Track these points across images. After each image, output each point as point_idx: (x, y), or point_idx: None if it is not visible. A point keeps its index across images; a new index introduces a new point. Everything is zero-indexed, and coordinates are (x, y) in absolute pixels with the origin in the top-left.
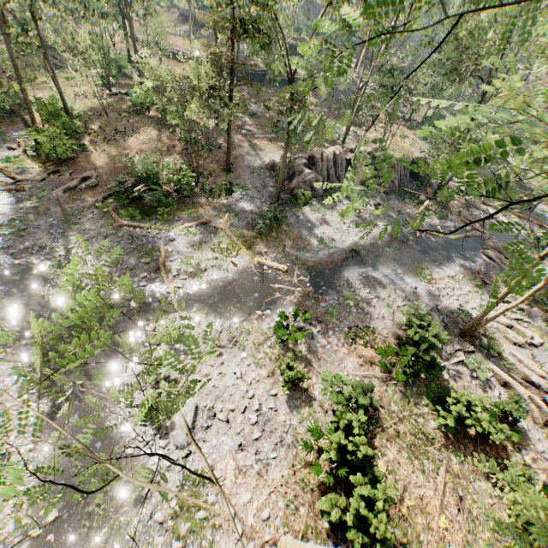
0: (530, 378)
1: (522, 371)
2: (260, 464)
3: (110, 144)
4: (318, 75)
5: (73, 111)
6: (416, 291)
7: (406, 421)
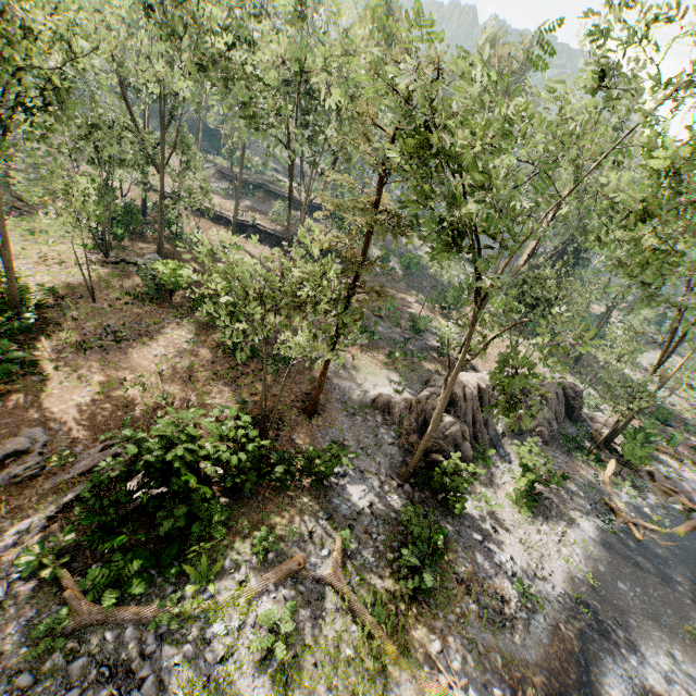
0: None
1: None
2: None
3: (91, 355)
4: (392, 256)
5: (27, 294)
6: None
7: None
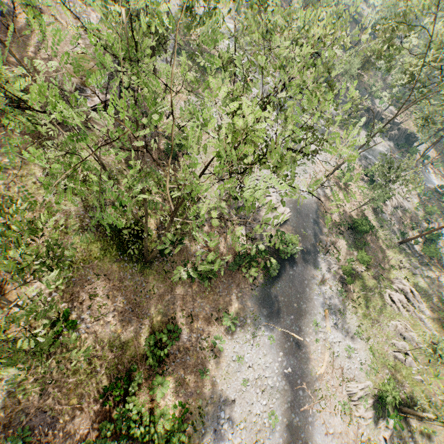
0: (398, 200)
1: (397, 198)
2: (325, 165)
3: None
4: None
5: None
6: None
7: (359, 183)
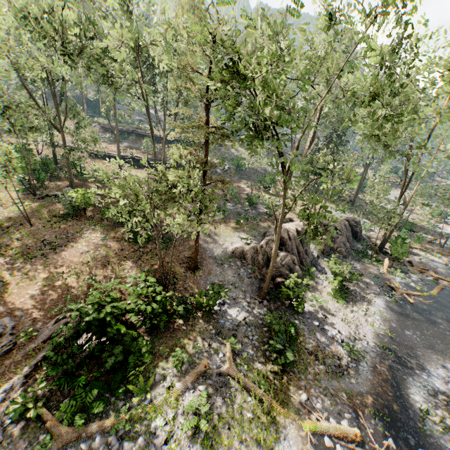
0: None
1: None
2: None
3: (36, 262)
4: (226, 161)
5: None
6: None
7: None
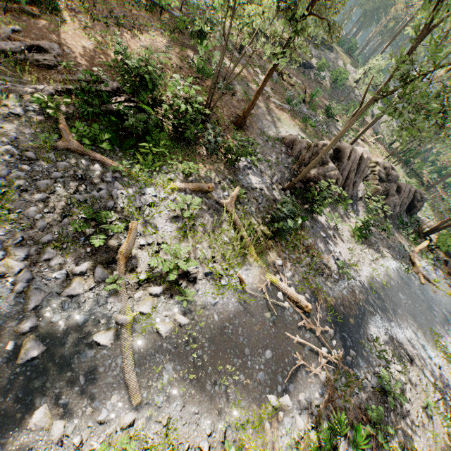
0: None
1: None
2: None
3: (97, 25)
4: (326, 69)
5: None
6: (441, 374)
7: None
